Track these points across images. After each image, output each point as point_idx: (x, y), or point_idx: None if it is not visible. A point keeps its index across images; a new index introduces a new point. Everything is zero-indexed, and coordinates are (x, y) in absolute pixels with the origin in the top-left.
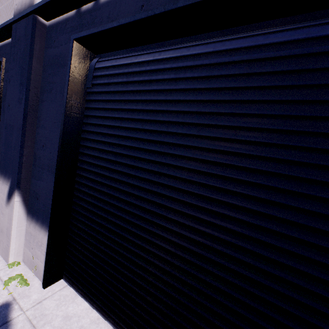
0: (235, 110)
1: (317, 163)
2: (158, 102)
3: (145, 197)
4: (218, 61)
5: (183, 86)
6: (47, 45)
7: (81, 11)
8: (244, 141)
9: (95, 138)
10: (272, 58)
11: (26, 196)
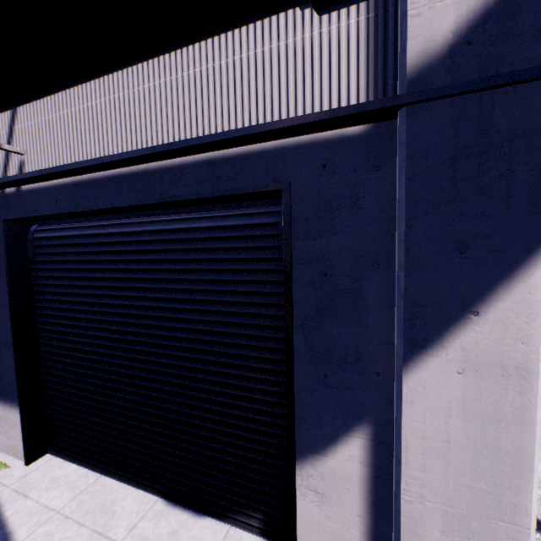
0: (140, 276)
1: (184, 308)
2: (93, 270)
3: (100, 352)
4: (124, 240)
5: (107, 258)
6: None
7: (6, 193)
8: (150, 297)
9: (49, 305)
10: (151, 241)
11: None
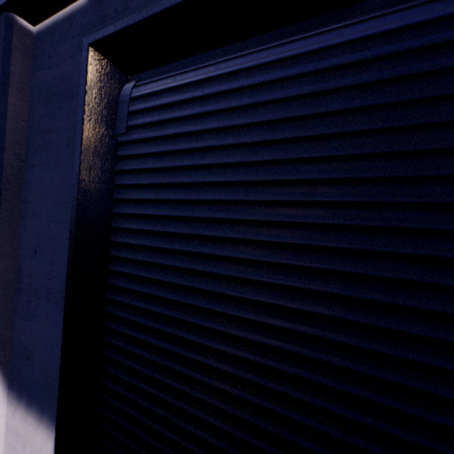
0: None
1: None
2: (280, 143)
3: (272, 345)
4: (423, 44)
5: (339, 105)
6: (36, 66)
7: None
8: None
9: (143, 226)
10: None
11: (5, 354)
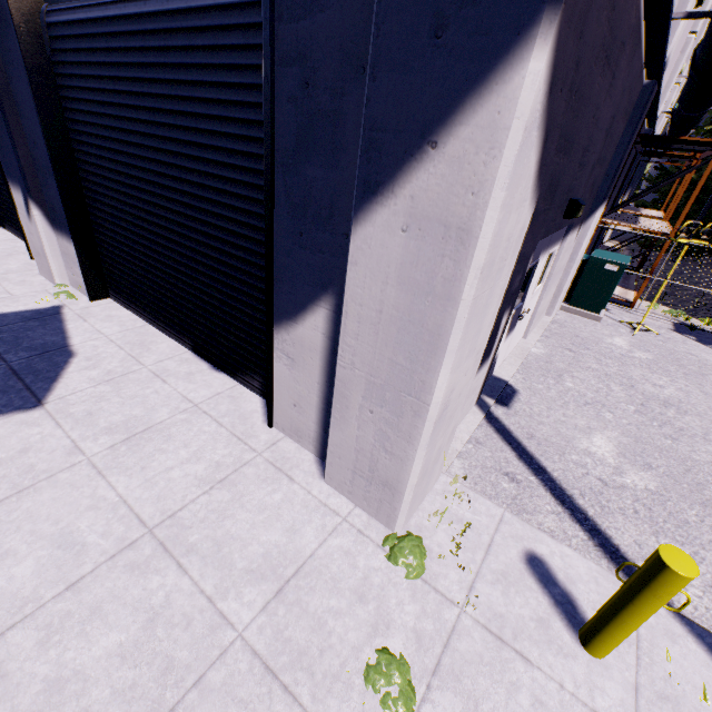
0: (149, 91)
1: (192, 141)
2: (106, 79)
3: (129, 193)
4: (127, 30)
5: (116, 60)
6: None
7: None
8: (160, 123)
9: (79, 128)
10: (152, 32)
11: (45, 210)
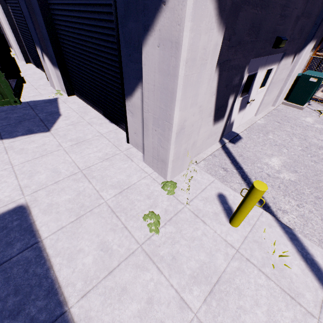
0: None
1: (93, 18)
2: None
3: (76, 46)
4: None
5: None
6: None
7: None
8: (82, 11)
9: (56, 18)
10: None
11: (49, 57)
